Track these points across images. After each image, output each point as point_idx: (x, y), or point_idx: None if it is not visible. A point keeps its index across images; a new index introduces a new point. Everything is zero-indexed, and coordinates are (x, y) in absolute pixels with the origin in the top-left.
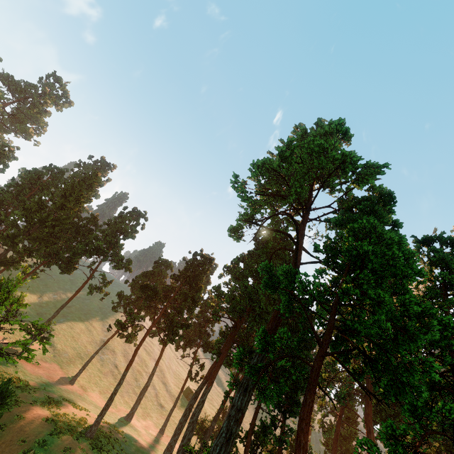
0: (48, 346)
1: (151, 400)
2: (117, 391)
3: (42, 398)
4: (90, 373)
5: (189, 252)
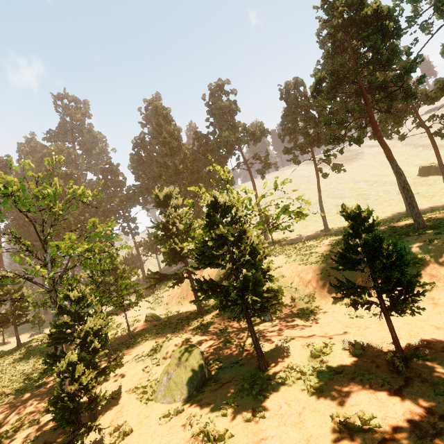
0: (278, 232)
1: (400, 198)
2: (406, 182)
3: (333, 242)
4: (327, 221)
5: (314, 7)
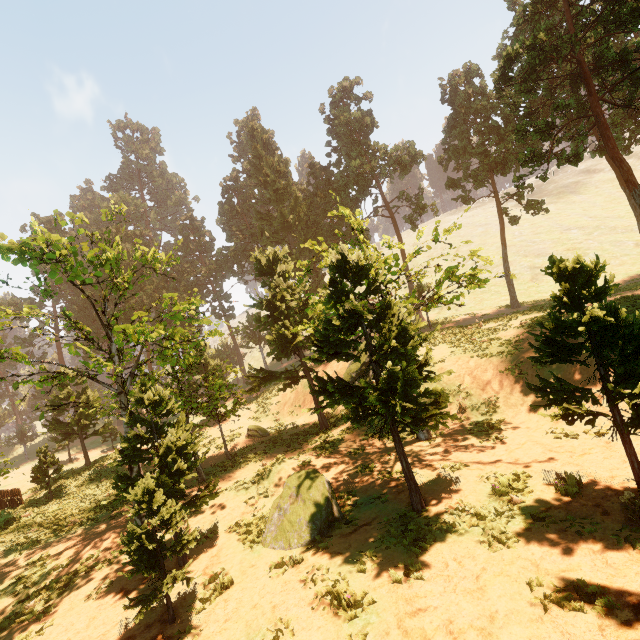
0: (437, 311)
1: (639, 253)
2: None
3: (526, 324)
4: (516, 292)
5: None
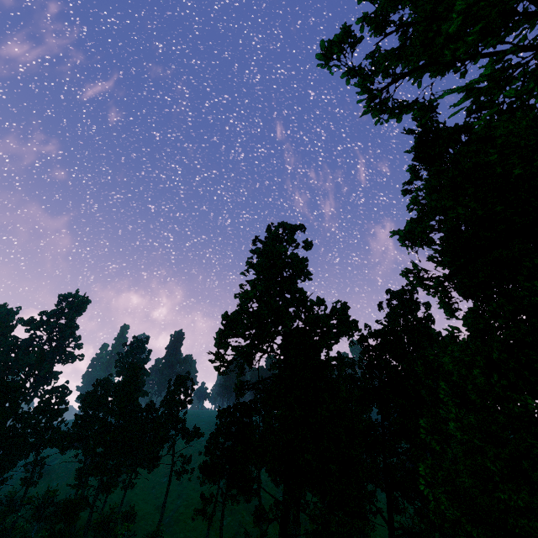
0: None
1: None
2: None
3: None
4: None
5: (228, 407)
